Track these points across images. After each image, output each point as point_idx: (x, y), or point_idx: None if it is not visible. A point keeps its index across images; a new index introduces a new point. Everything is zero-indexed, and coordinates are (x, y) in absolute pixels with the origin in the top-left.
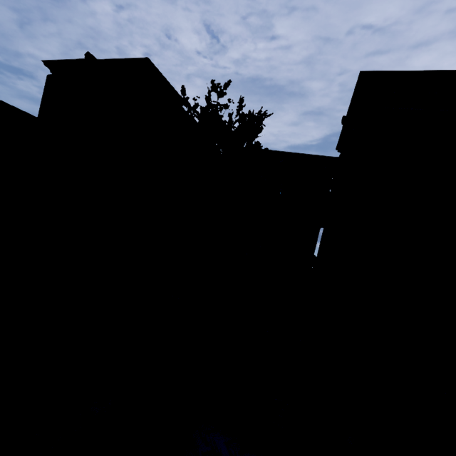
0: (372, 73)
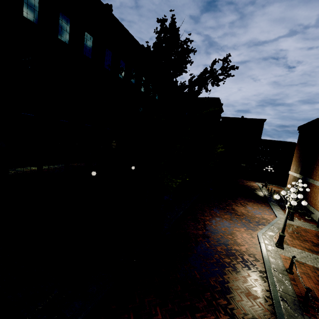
0: None
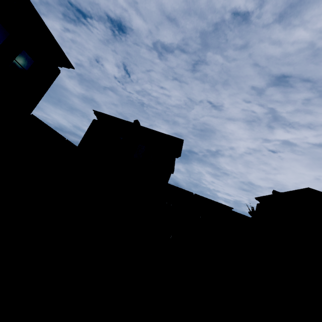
0: (315, 190)
